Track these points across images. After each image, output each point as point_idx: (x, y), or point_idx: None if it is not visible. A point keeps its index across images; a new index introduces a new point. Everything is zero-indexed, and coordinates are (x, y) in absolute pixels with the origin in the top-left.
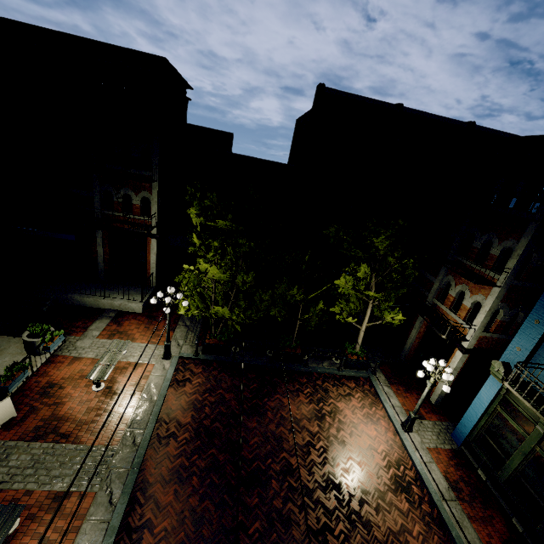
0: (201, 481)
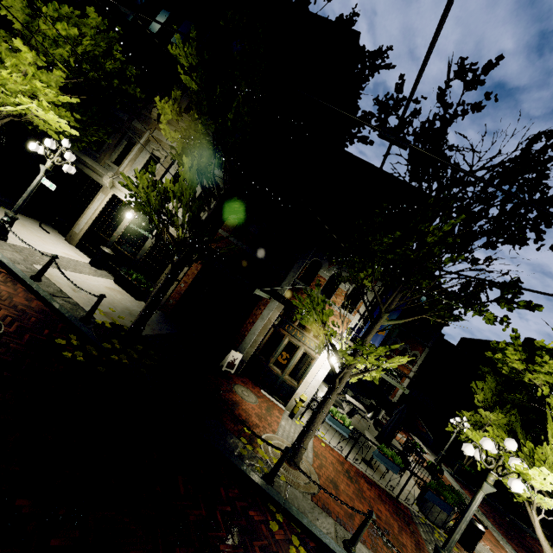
0: (526, 552)
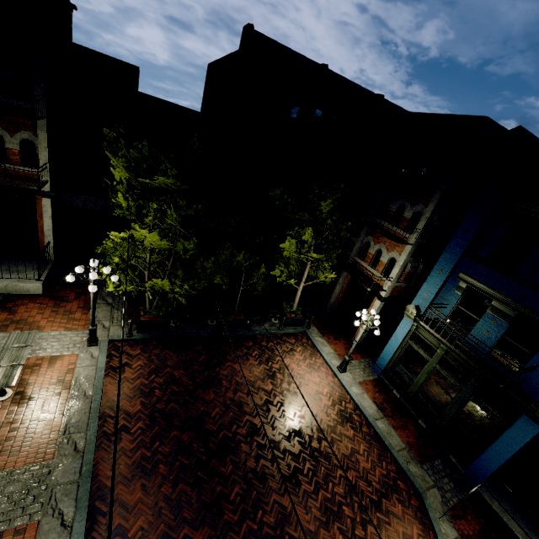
0: (169, 467)
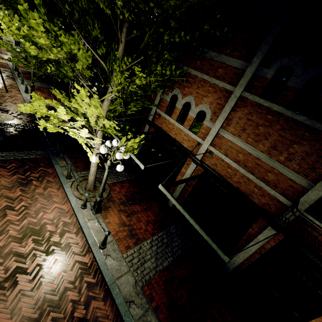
0: None
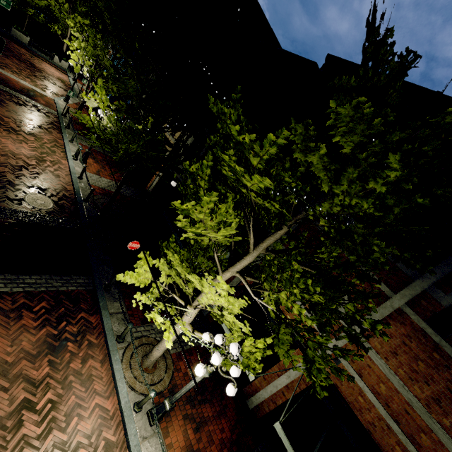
0: None
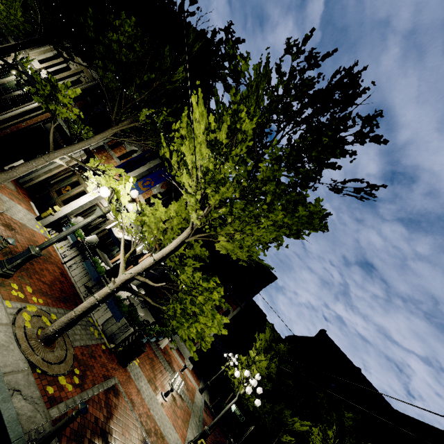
0: None
